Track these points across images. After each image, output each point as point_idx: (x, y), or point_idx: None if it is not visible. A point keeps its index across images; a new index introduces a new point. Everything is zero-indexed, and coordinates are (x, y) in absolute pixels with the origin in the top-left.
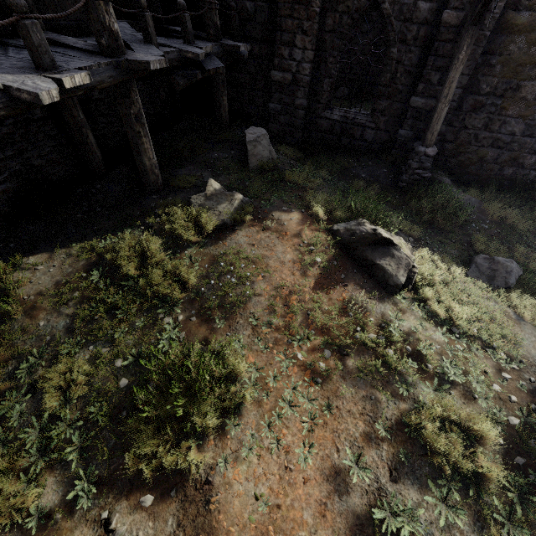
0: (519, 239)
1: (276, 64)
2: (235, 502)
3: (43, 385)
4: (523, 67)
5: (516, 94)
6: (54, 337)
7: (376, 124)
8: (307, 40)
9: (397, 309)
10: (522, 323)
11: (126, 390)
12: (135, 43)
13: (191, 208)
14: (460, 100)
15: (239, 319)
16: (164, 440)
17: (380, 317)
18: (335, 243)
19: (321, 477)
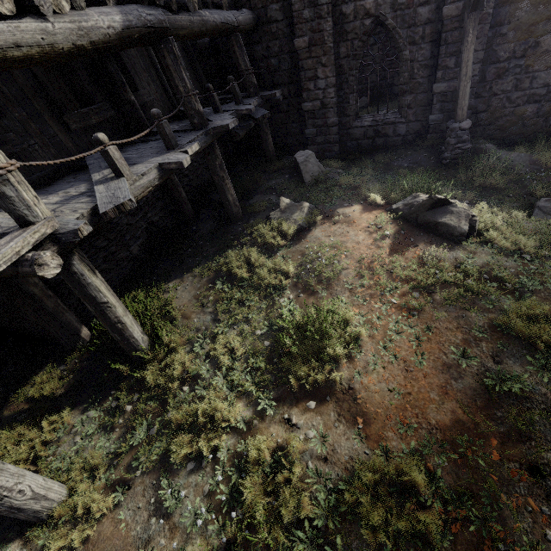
0: None
1: (305, 97)
2: (375, 396)
3: (214, 353)
4: (535, 26)
5: (537, 50)
6: (208, 327)
7: (405, 118)
8: (327, 70)
9: (467, 252)
10: None
11: (270, 348)
12: (209, 116)
13: (272, 222)
14: (481, 72)
15: (337, 288)
16: (310, 368)
17: (454, 261)
18: (397, 218)
19: (436, 372)
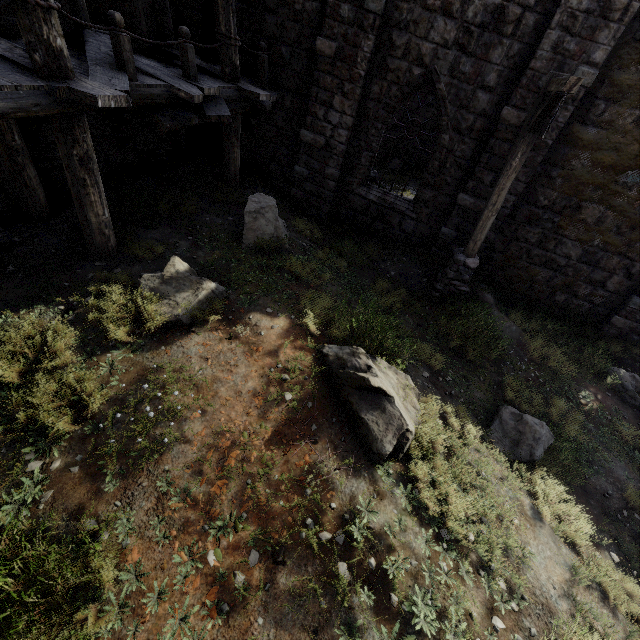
0: (560, 388)
1: (308, 123)
2: None
3: None
4: (585, 186)
5: (575, 214)
6: None
7: (417, 214)
8: (347, 104)
9: (374, 490)
10: (538, 525)
11: None
12: (100, 66)
13: (137, 291)
14: (514, 207)
15: (144, 479)
16: None
17: (346, 503)
18: (320, 372)
19: None
